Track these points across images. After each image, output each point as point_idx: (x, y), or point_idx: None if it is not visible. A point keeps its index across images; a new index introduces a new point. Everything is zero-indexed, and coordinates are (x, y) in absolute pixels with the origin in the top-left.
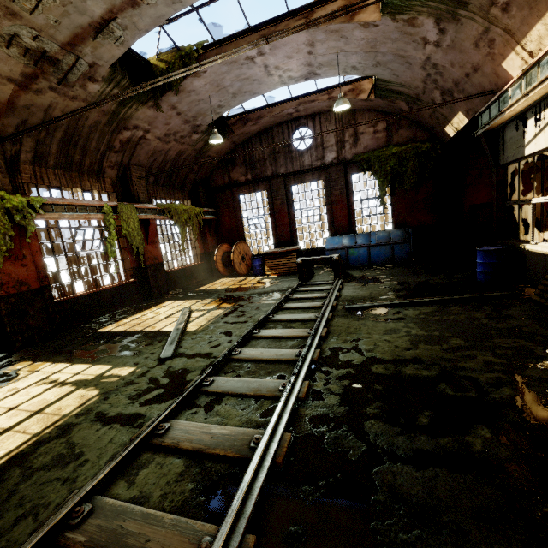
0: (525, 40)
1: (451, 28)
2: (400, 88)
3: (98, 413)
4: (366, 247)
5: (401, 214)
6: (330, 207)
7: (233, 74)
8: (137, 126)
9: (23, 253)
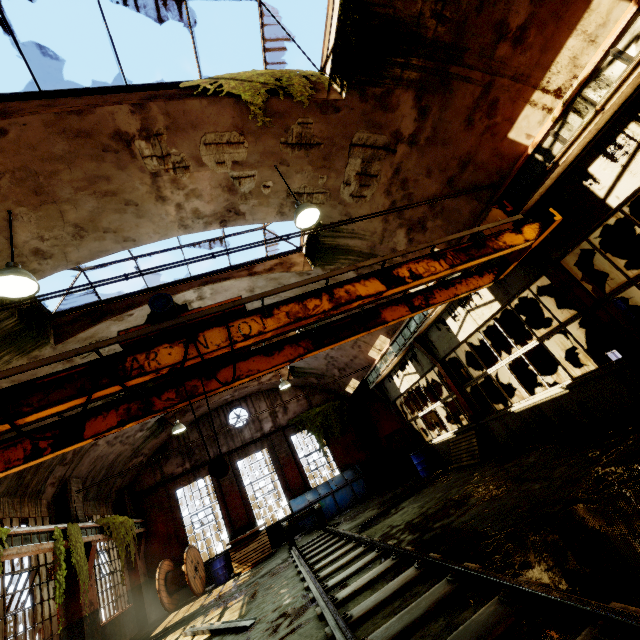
0: (374, 345)
1: None
2: (311, 370)
3: None
4: (330, 495)
5: (341, 458)
6: (281, 471)
7: None
8: None
9: None
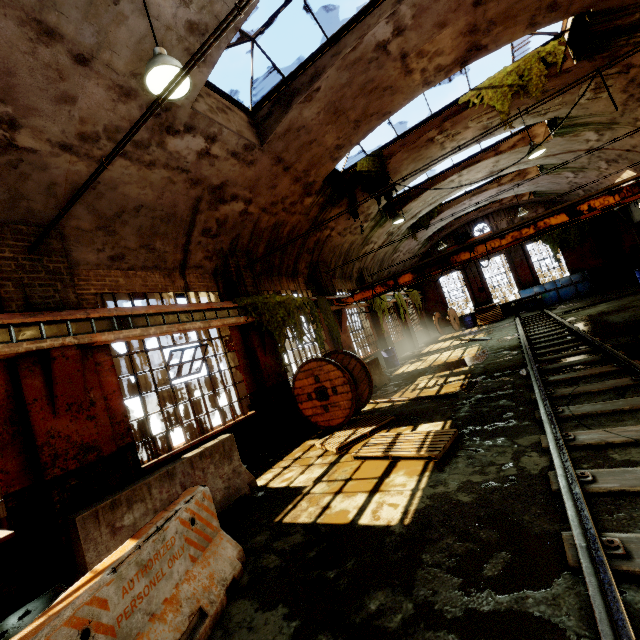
0: (621, 177)
1: (581, 173)
2: (553, 192)
3: (491, 344)
4: (554, 291)
5: (574, 264)
6: (514, 271)
7: (451, 212)
8: (399, 250)
9: (384, 319)
